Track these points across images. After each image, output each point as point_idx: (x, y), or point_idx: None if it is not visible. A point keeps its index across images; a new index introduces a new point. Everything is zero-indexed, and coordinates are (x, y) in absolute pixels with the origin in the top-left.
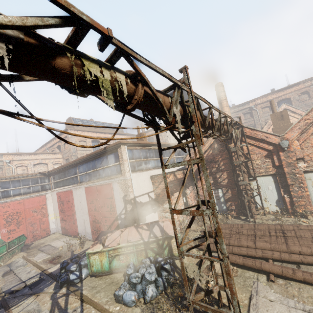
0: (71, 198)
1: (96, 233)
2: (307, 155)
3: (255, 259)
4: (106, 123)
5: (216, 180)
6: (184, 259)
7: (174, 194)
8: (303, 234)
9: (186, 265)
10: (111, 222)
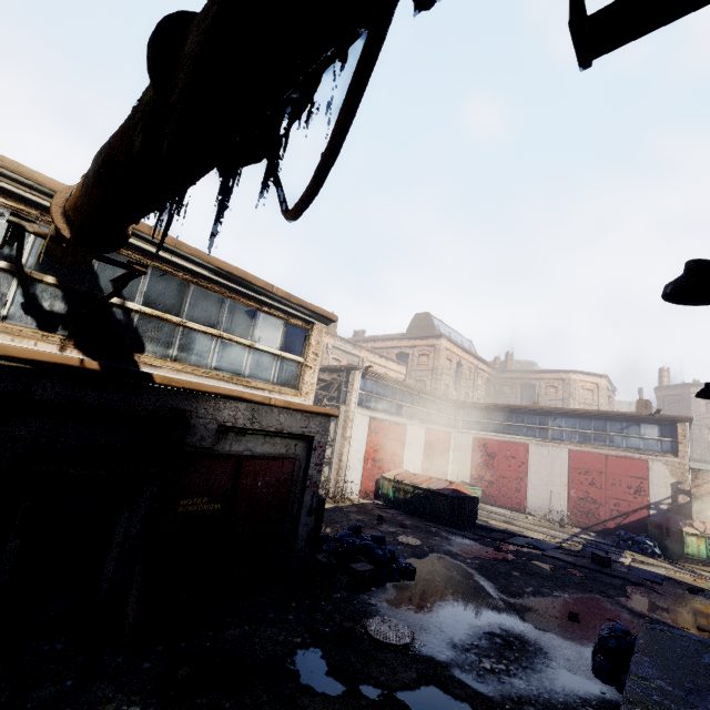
0: (523, 454)
1: (584, 515)
2: None
3: None
4: (459, 334)
5: None
6: None
7: None
8: None
9: None
10: (633, 508)
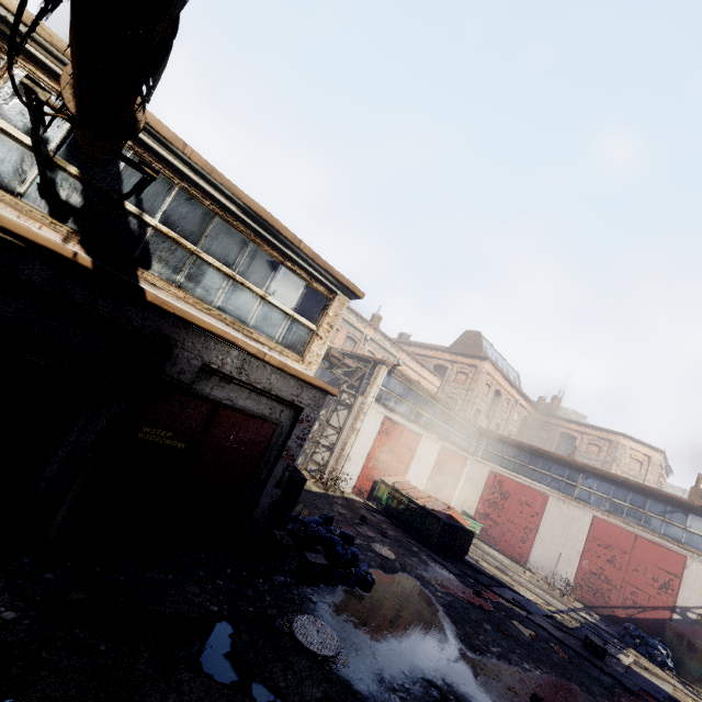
0: (540, 505)
1: (591, 592)
2: None
3: None
4: (507, 363)
5: None
6: None
7: None
8: None
9: None
10: (653, 604)
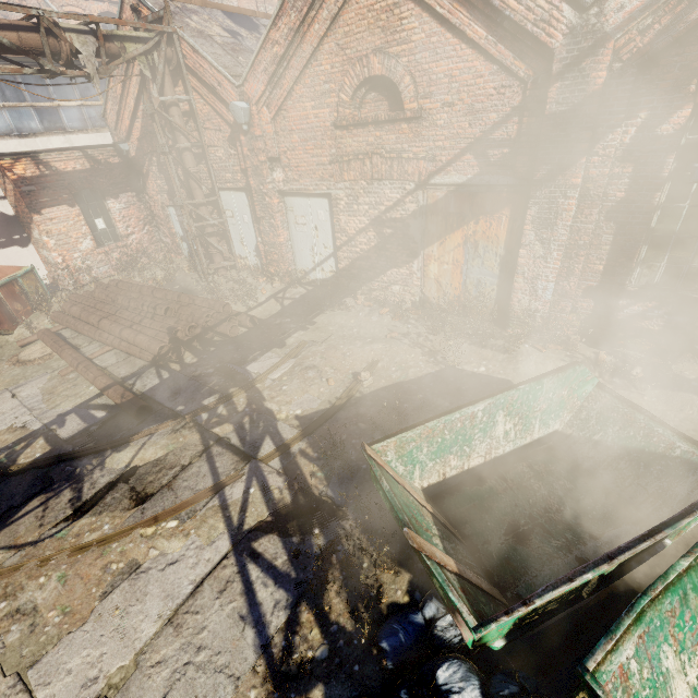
0: None
1: None
2: (285, 154)
3: (64, 346)
4: None
5: (172, 185)
6: (11, 335)
7: (45, 211)
8: (184, 314)
9: (5, 345)
10: None
